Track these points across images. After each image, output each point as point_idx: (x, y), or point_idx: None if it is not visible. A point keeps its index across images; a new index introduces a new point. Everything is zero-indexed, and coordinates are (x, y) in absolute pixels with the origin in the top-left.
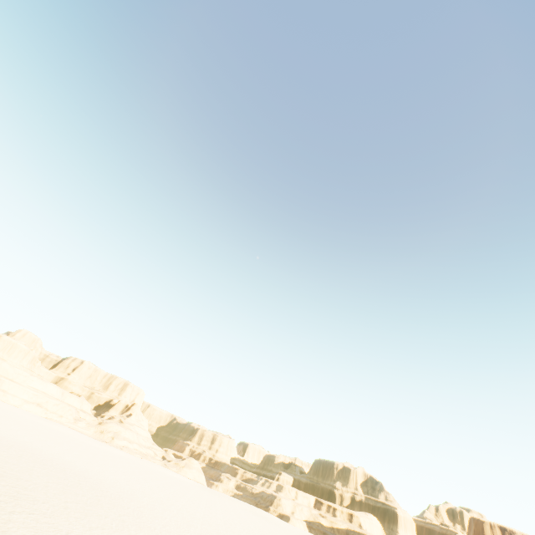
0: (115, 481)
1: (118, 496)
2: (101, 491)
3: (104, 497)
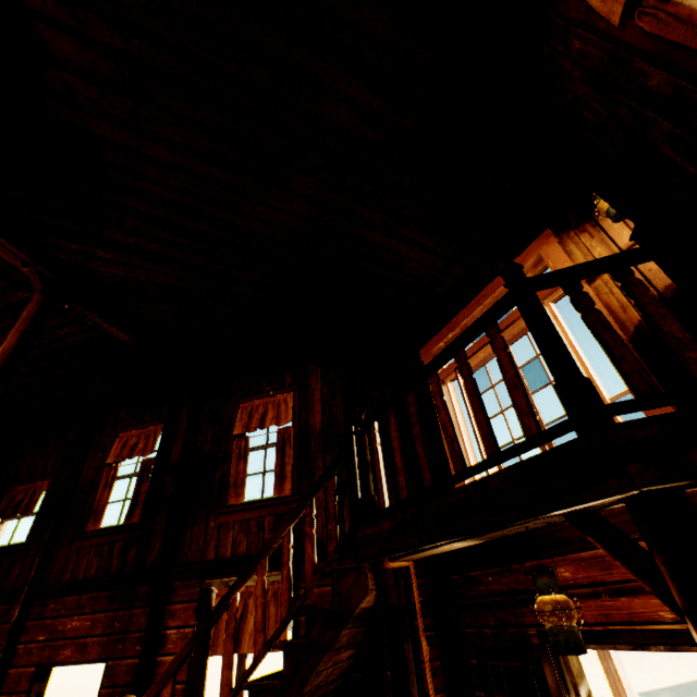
0: (61, 686)
1: (91, 690)
2: (72, 695)
3: (84, 696)
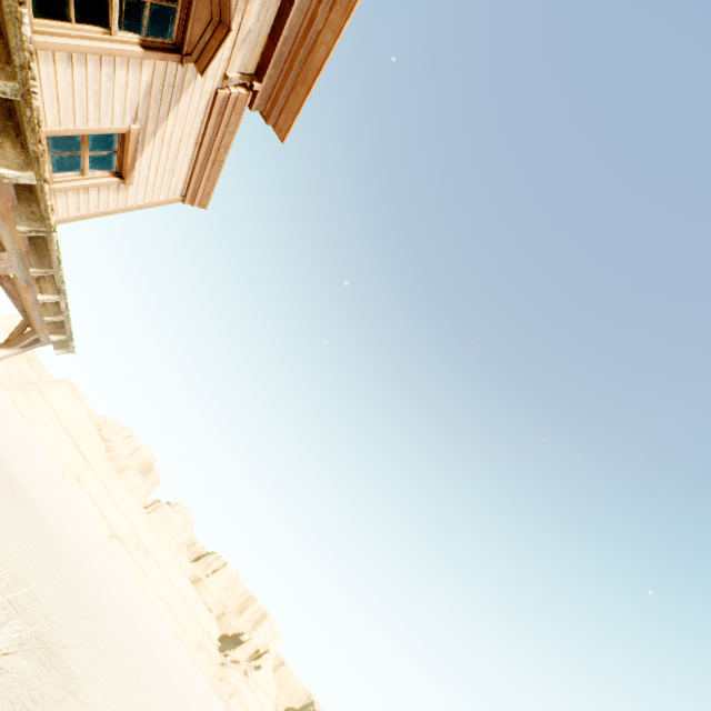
0: None
1: None
2: None
3: None
